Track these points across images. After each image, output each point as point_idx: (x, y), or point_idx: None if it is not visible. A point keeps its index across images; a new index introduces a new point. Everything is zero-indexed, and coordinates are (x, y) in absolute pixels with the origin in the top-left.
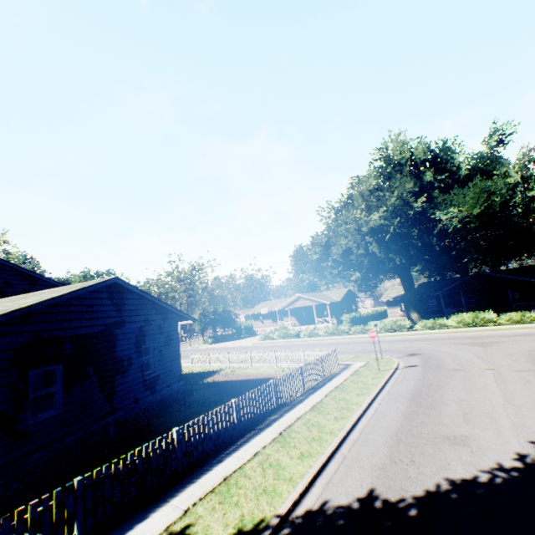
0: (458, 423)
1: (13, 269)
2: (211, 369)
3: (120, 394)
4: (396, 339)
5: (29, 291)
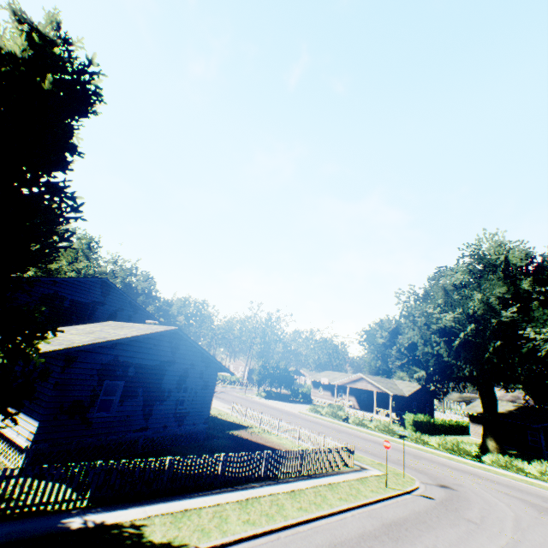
0: None
1: (128, 299)
2: (244, 422)
3: (155, 417)
4: (448, 464)
5: (132, 316)
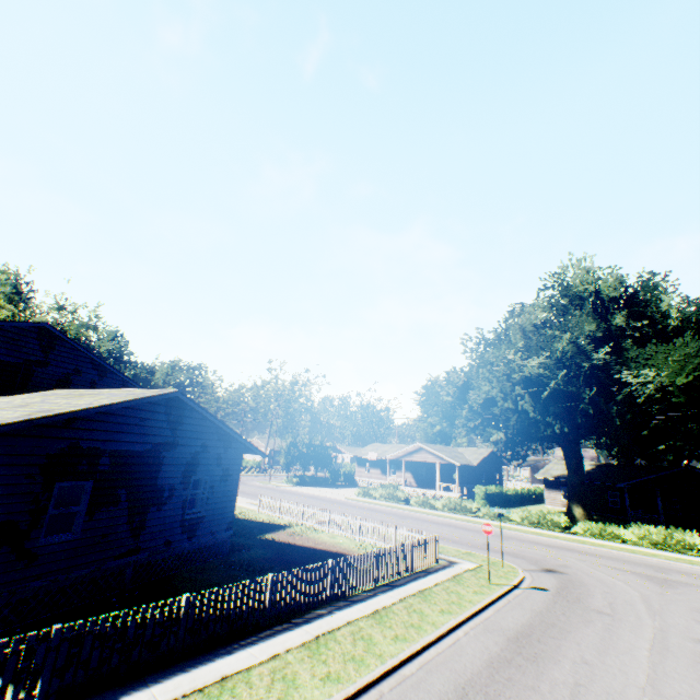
0: (559, 696)
1: (87, 356)
2: (278, 521)
3: (150, 531)
4: (539, 541)
5: (97, 382)
